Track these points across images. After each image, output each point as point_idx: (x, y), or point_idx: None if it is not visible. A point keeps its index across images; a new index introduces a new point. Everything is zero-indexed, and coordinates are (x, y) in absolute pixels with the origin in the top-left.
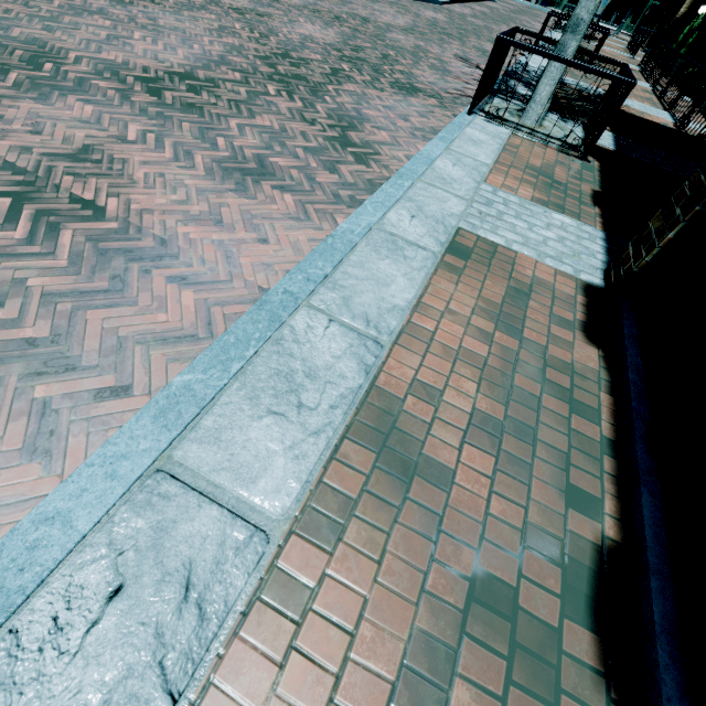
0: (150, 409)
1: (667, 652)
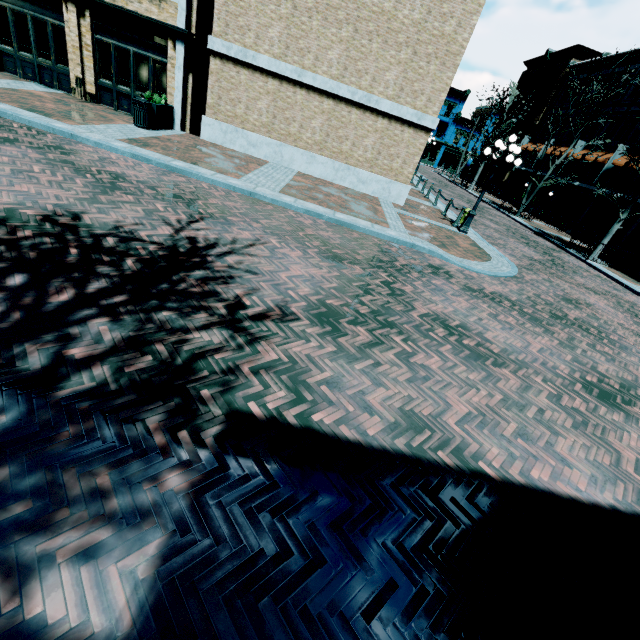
0: None
1: None
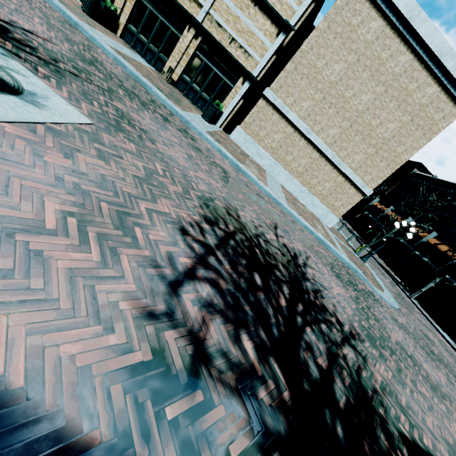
0: None
1: None
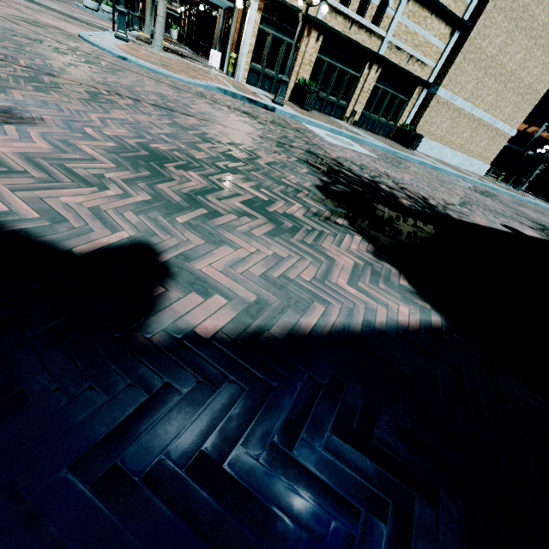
0: None
1: None
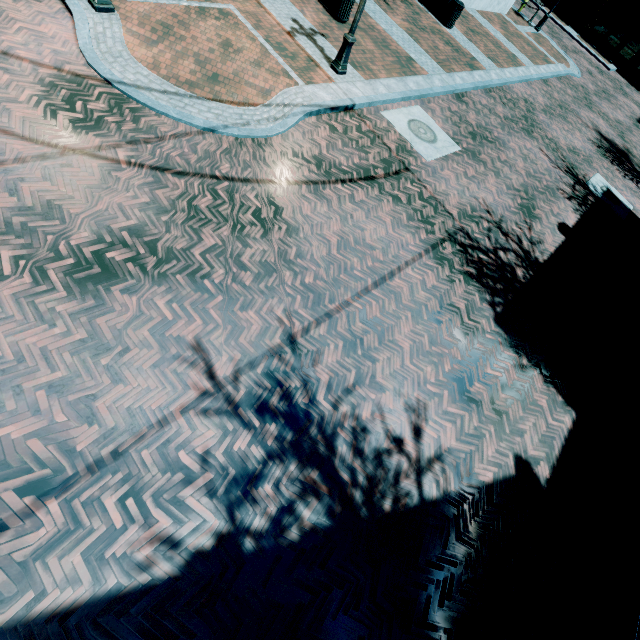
0: (598, 58)
1: (604, 56)
